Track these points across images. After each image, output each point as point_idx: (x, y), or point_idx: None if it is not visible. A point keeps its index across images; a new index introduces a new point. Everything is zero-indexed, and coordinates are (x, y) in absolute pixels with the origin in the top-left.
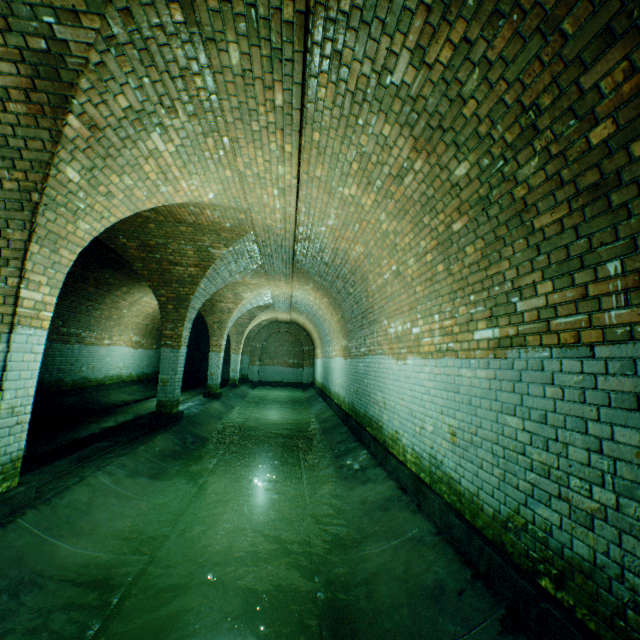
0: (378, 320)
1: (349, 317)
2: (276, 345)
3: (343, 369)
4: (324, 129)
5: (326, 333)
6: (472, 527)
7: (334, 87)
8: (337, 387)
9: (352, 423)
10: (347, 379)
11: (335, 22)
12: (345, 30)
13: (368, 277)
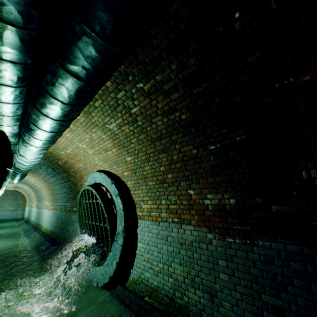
0: (44, 200)
1: (39, 196)
2: (3, 201)
3: (36, 212)
4: (31, 174)
5: (32, 198)
6: (48, 234)
7: (33, 173)
8: (33, 218)
9: (35, 227)
10: (36, 215)
11: (32, 171)
12: (34, 172)
13: (43, 190)
